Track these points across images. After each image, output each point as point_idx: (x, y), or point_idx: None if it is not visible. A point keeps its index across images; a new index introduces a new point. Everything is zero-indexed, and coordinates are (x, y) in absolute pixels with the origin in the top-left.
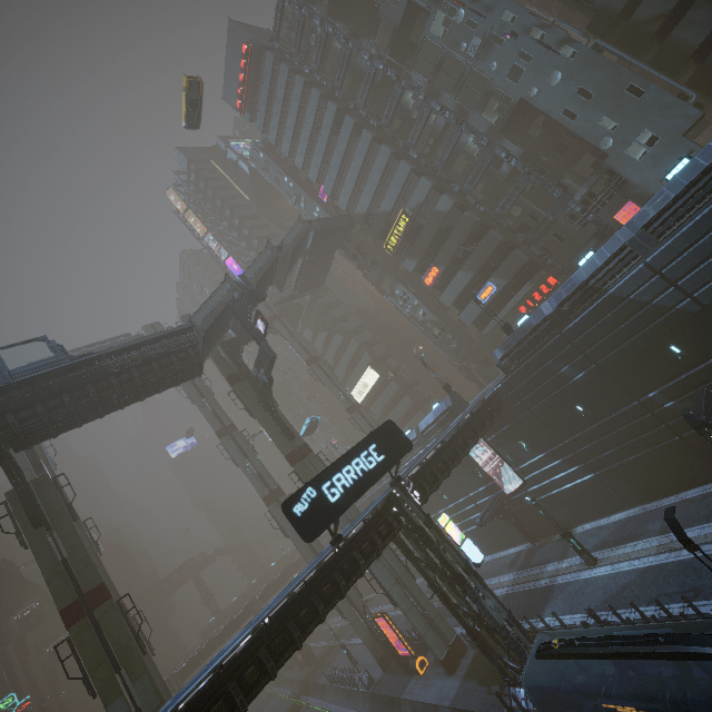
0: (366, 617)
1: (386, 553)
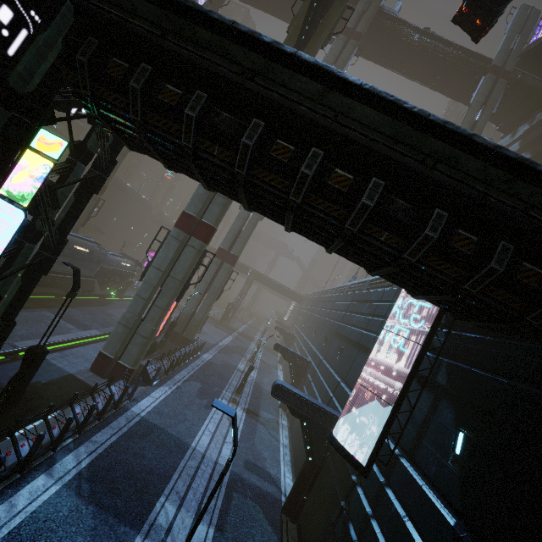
0: (189, 299)
1: (190, 249)
